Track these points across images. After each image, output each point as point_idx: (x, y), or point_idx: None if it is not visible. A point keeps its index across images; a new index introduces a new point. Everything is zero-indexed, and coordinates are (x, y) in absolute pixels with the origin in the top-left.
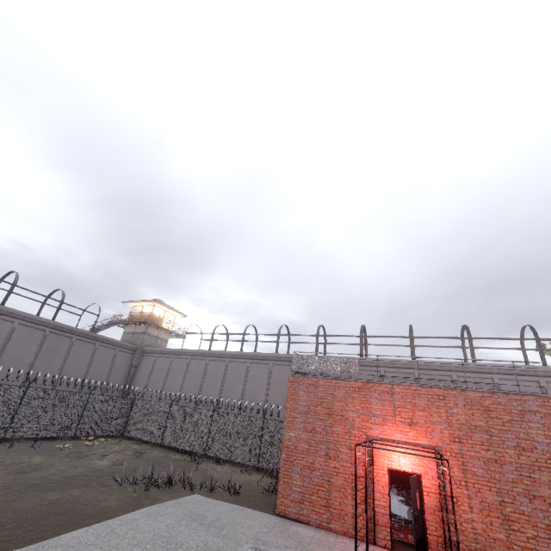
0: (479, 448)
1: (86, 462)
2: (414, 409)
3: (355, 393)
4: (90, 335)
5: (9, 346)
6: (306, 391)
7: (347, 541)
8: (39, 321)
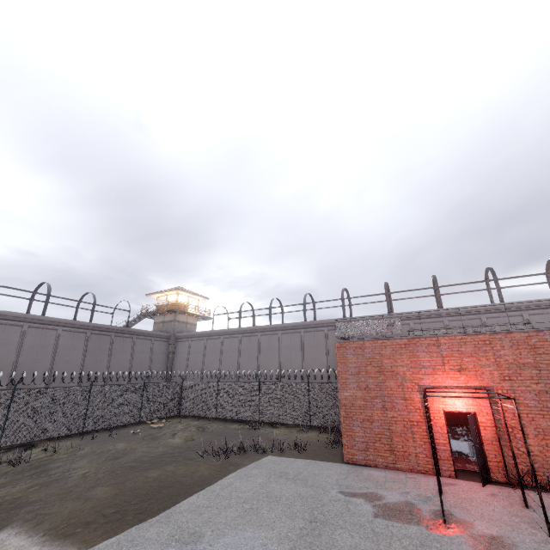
0: (529, 383)
1: (162, 442)
2: (462, 356)
3: (402, 350)
4: (126, 330)
5: (58, 352)
6: (354, 354)
7: (415, 476)
8: (79, 325)
